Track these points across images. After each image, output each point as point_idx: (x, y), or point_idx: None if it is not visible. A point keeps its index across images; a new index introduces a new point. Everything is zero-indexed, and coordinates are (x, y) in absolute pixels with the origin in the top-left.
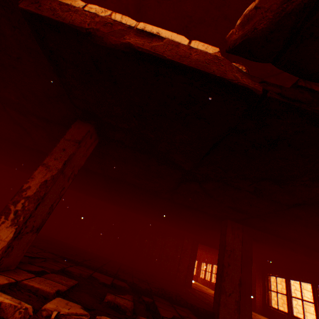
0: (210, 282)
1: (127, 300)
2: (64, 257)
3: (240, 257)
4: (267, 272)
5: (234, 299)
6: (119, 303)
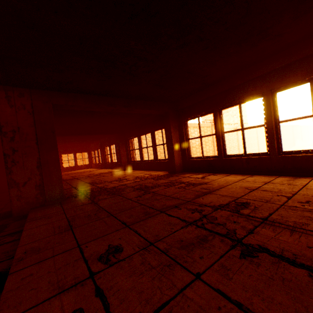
0: (99, 164)
1: None
2: None
3: (35, 135)
4: (128, 138)
5: (34, 186)
6: None
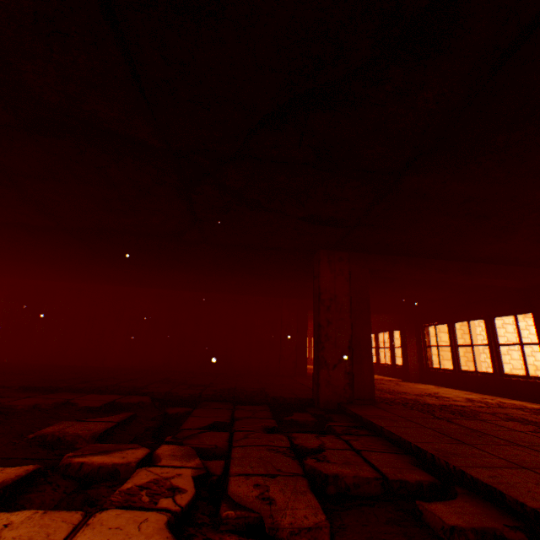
0: None
1: (103, 423)
2: (27, 387)
3: (349, 306)
4: (422, 323)
5: (342, 371)
6: (63, 434)
